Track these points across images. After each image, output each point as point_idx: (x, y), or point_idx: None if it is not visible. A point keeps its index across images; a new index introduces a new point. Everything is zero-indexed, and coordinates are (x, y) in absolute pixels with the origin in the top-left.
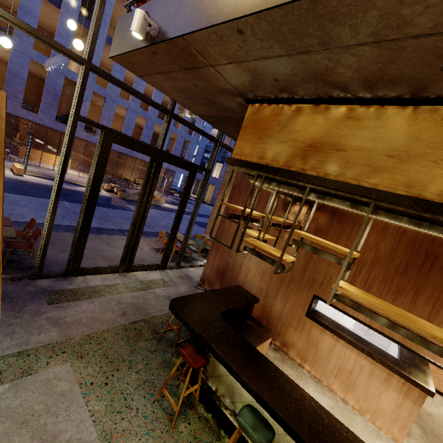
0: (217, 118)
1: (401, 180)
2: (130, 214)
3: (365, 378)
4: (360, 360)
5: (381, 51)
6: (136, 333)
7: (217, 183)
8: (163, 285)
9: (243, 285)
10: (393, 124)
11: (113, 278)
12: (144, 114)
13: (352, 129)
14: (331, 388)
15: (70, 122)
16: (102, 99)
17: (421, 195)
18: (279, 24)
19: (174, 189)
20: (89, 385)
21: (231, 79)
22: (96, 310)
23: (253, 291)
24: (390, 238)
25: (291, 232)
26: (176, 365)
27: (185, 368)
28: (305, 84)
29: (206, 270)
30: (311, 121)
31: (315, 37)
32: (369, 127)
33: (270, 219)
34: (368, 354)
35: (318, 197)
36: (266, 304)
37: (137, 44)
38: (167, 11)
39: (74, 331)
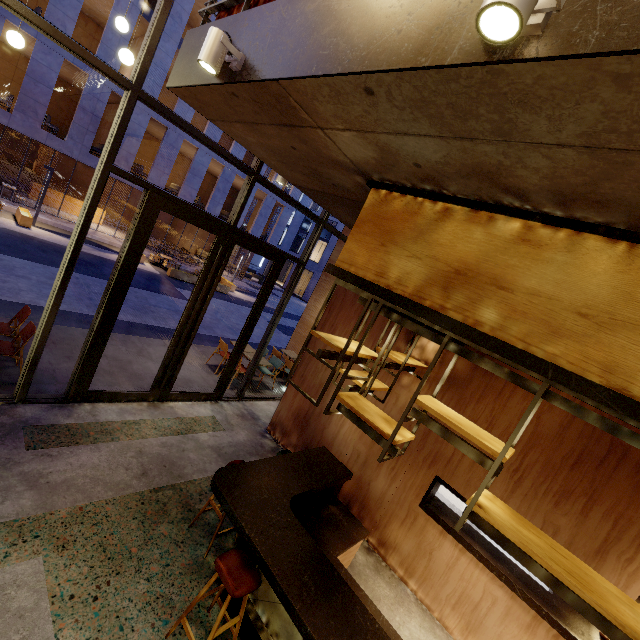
0: (322, 194)
1: (595, 357)
2: (181, 305)
3: (498, 618)
4: (493, 589)
5: (592, 160)
6: (158, 510)
7: (316, 270)
8: (212, 427)
9: (333, 443)
10: (593, 265)
11: (137, 410)
12: (221, 159)
13: (527, 260)
14: (445, 624)
15: (97, 174)
16: (163, 129)
17: (625, 389)
18: (432, 93)
19: (253, 270)
20: (67, 600)
21: (348, 151)
22: (102, 464)
23: (346, 454)
24: (560, 410)
25: (412, 402)
26: (208, 584)
27: (223, 585)
28: (462, 179)
29: (281, 410)
30: (463, 233)
31: (489, 122)
32: (554, 261)
33: (383, 362)
34: (507, 582)
35: (460, 351)
36: (362, 477)
37: (209, 77)
38: (259, 35)
39: (60, 500)
